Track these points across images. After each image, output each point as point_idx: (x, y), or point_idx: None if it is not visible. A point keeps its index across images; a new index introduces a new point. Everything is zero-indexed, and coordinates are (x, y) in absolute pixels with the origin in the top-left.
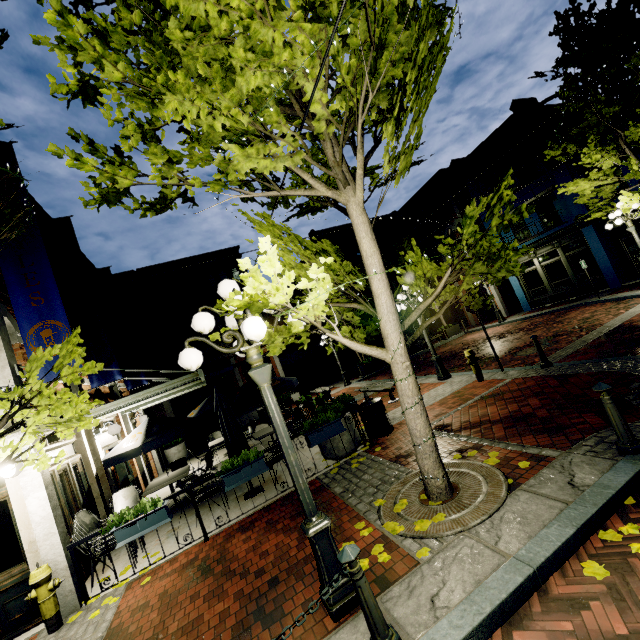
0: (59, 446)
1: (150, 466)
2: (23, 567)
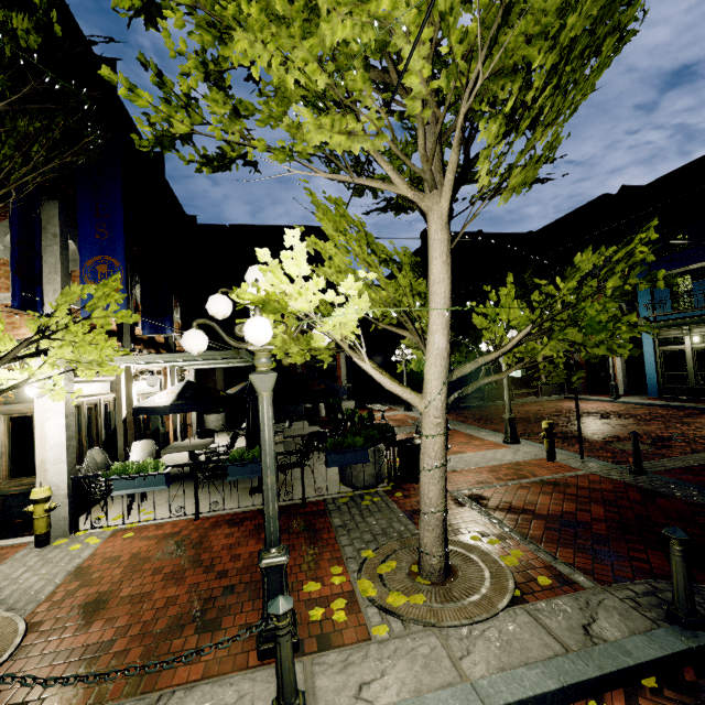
0: (96, 381)
1: (187, 425)
2: (33, 480)
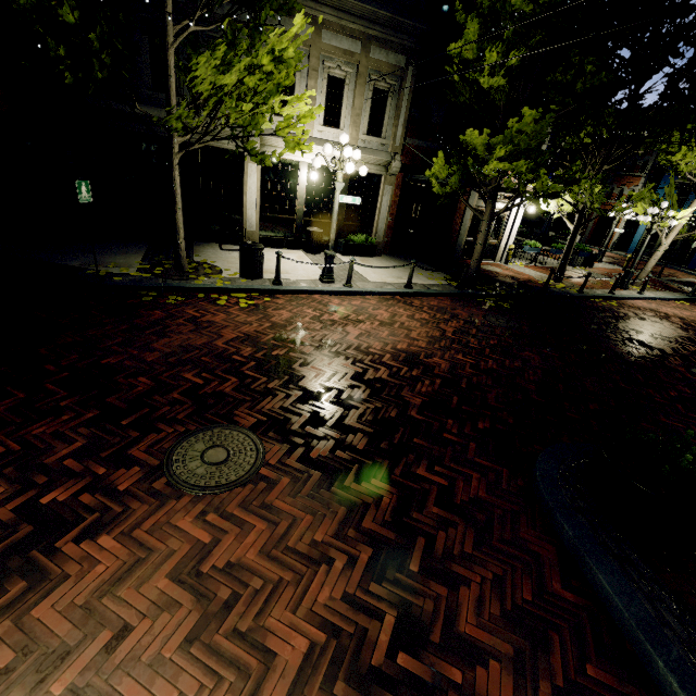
0: None
1: None
2: (496, 241)
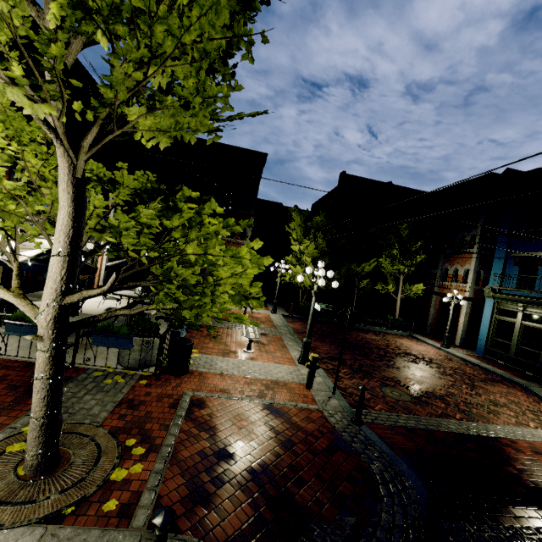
0: None
1: (94, 280)
2: None
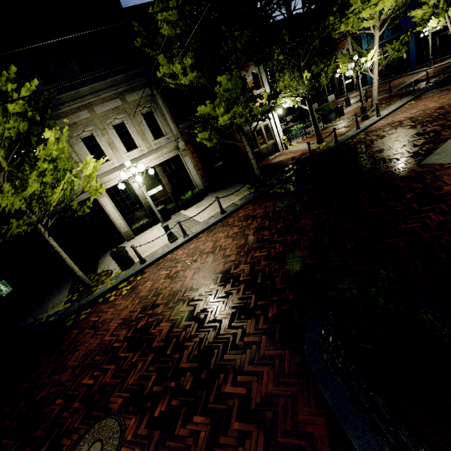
0: None
1: None
2: (273, 141)
